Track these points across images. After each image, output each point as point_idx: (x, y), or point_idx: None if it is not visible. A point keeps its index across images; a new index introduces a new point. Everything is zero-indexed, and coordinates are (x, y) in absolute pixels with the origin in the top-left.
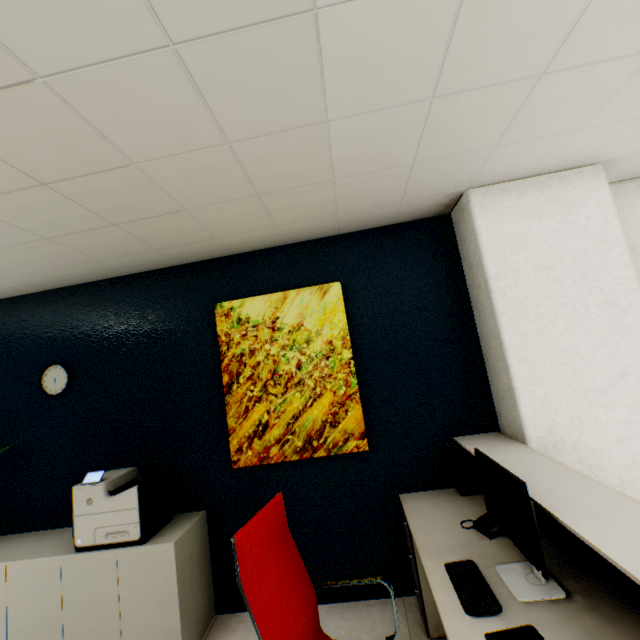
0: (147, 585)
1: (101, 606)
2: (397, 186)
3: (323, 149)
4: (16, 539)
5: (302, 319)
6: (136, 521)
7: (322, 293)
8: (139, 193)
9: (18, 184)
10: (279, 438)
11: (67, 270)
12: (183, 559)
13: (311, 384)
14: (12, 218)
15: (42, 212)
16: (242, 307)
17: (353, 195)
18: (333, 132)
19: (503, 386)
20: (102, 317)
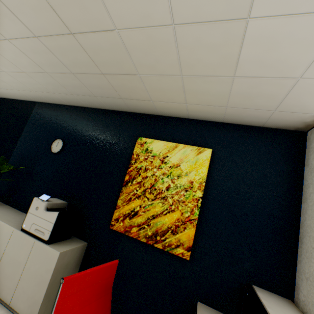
0: (38, 267)
1: (16, 265)
2: (277, 96)
3: (236, 46)
4: (10, 210)
5: (180, 162)
6: (50, 230)
7: (198, 152)
8: (117, 54)
9: (60, 30)
10: (140, 224)
11: (80, 96)
12: (61, 264)
13: (170, 202)
14: (58, 54)
15: (71, 54)
16: (151, 143)
17: (242, 94)
18: (249, 30)
19: (312, 270)
20: (87, 125)
